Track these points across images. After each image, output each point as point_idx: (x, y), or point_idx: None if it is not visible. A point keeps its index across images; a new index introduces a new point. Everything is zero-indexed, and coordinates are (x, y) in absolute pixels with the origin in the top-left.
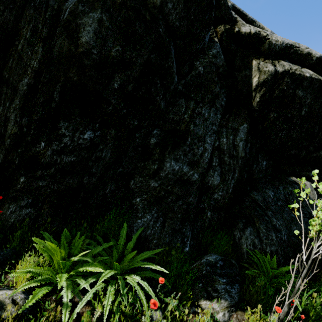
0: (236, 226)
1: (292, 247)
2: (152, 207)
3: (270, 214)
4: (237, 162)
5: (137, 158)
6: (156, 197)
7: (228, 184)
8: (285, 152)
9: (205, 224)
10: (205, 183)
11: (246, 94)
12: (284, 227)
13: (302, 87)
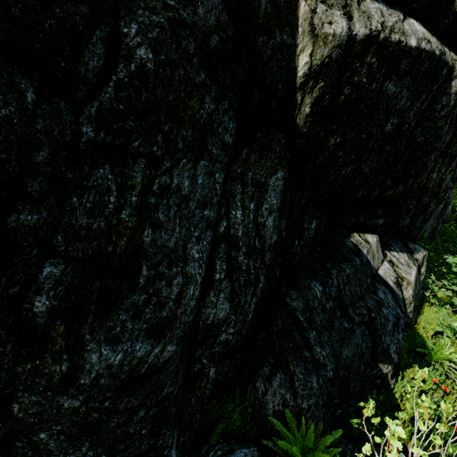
0: (259, 371)
1: (339, 386)
2: (80, 442)
3: (314, 337)
4: (263, 260)
5: (3, 366)
6: (82, 426)
7: (245, 311)
8: (348, 198)
9: (206, 393)
10: (200, 322)
11: (284, 97)
12: (331, 357)
13: (397, 75)
